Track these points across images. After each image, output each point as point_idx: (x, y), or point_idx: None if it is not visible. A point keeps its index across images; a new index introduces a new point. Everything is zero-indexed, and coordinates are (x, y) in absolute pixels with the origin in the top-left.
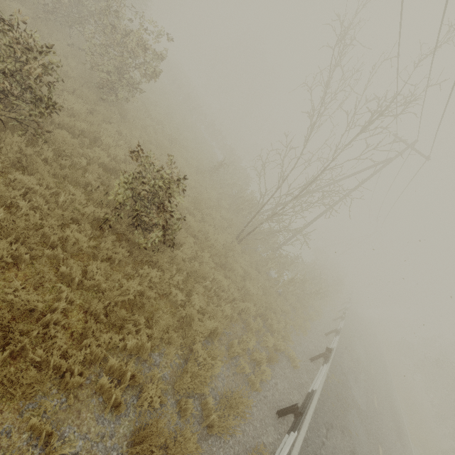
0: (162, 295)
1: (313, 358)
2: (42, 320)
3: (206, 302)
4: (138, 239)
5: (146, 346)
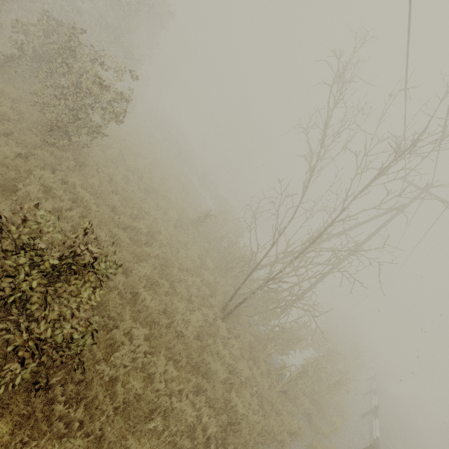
0: None
1: None
2: None
3: None
4: None
5: None
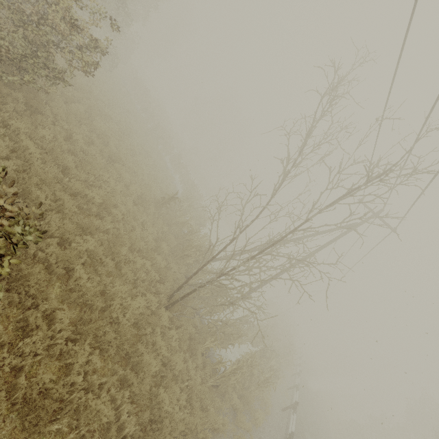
0: None
1: None
2: None
3: None
4: None
5: None
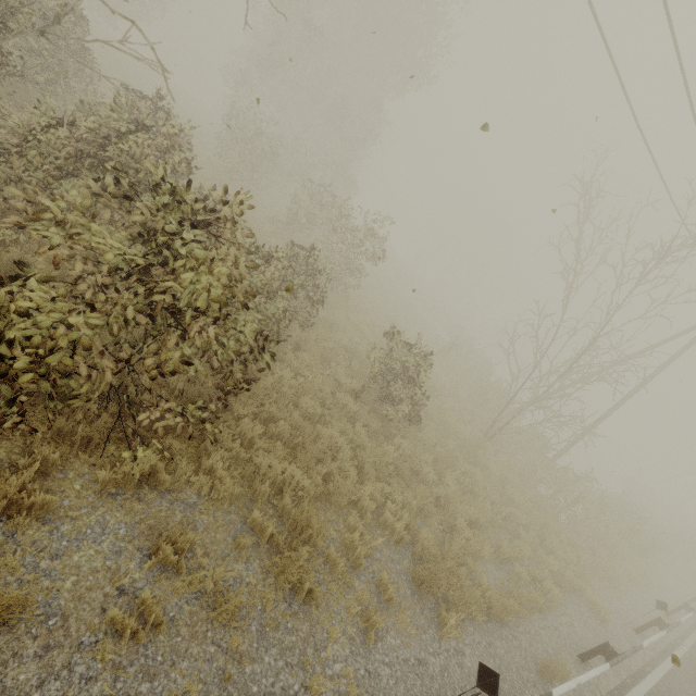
0: (412, 474)
1: (639, 628)
2: (336, 458)
3: (458, 497)
4: (387, 411)
5: (411, 505)
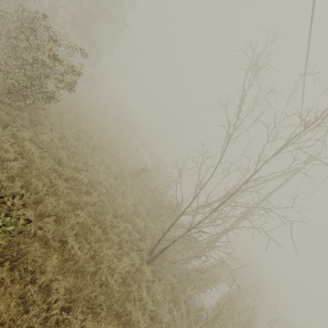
0: None
1: None
2: None
3: None
4: None
5: None
